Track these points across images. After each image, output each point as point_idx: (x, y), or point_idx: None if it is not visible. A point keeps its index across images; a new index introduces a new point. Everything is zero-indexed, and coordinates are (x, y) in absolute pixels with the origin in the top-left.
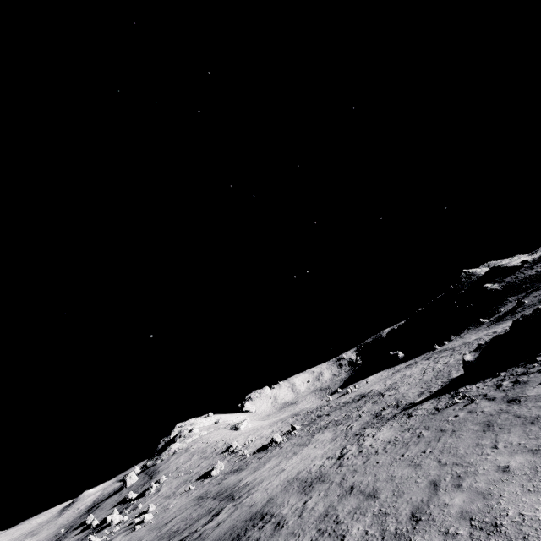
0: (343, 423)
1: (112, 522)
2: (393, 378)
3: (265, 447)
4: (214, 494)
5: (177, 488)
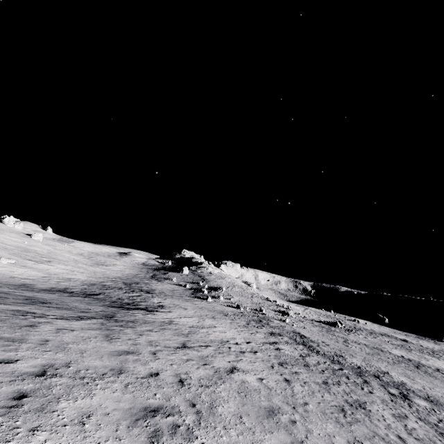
0: (443, 360)
1: (219, 298)
2: (423, 342)
3: (324, 323)
4: (362, 344)
5: (255, 305)
